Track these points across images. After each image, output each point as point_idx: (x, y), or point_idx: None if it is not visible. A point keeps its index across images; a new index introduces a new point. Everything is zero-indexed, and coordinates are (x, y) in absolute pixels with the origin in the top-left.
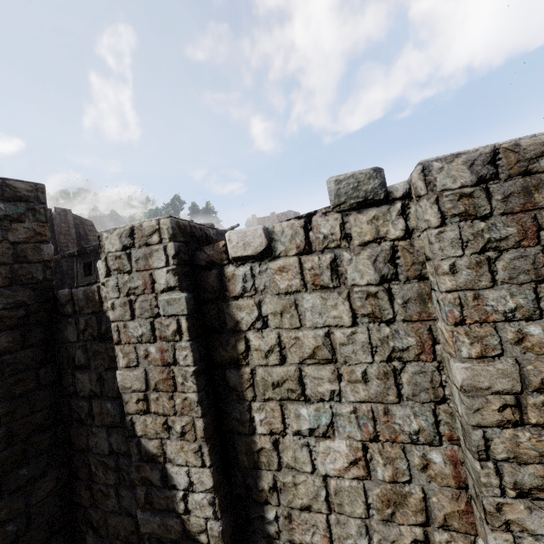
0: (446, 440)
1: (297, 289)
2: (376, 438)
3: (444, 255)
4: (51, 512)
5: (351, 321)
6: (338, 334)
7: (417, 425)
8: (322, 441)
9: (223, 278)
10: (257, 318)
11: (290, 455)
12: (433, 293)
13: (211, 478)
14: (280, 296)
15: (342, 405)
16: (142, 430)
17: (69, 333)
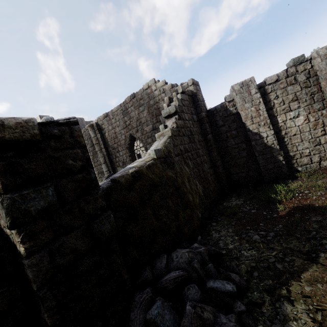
0: (326, 107)
1: (286, 86)
2: (310, 113)
3: (322, 67)
4: (222, 162)
5: (300, 89)
6: (298, 93)
7: (319, 106)
8: (297, 118)
9: (265, 90)
10: (276, 96)
11: (289, 124)
12: (319, 78)
13: (273, 131)
14: (281, 89)
15: (300, 109)
16: (252, 128)
17: (216, 118)
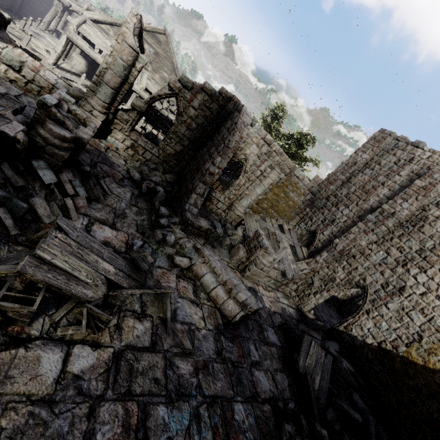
0: None
1: None
2: None
3: None
4: None
5: None
6: None
7: None
8: None
9: None
10: None
11: None
12: None
13: None
14: None
15: None
16: None
17: None
